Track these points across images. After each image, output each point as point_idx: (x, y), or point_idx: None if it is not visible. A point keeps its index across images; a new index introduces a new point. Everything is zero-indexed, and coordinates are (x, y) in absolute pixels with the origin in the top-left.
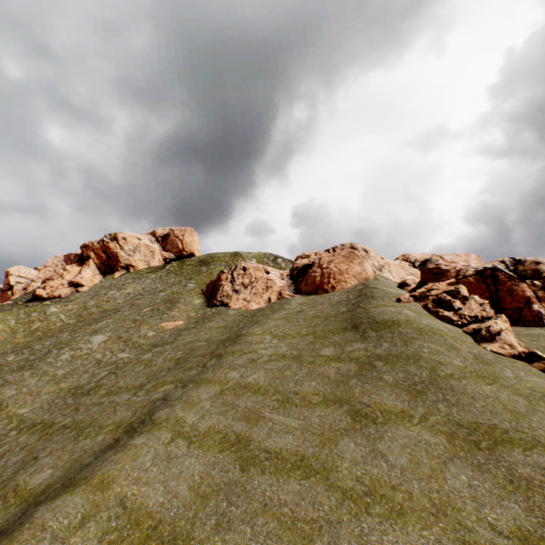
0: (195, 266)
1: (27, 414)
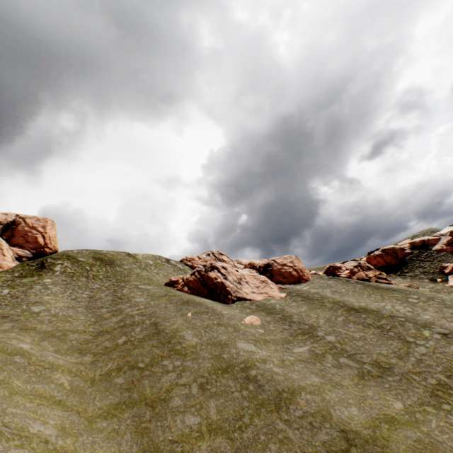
0: (102, 266)
1: (408, 401)
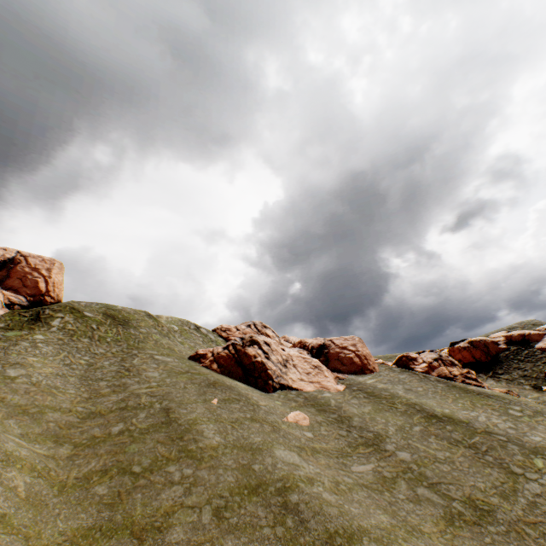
0: (113, 326)
1: None
